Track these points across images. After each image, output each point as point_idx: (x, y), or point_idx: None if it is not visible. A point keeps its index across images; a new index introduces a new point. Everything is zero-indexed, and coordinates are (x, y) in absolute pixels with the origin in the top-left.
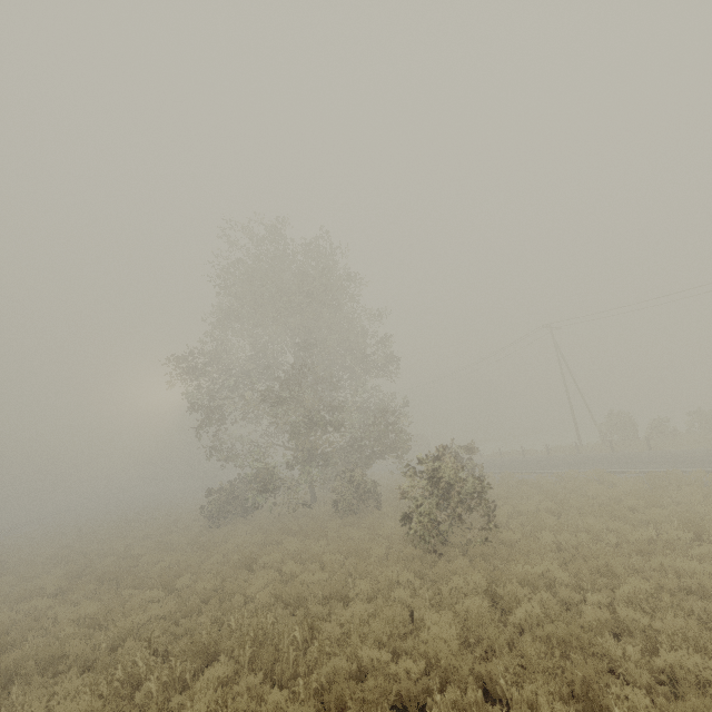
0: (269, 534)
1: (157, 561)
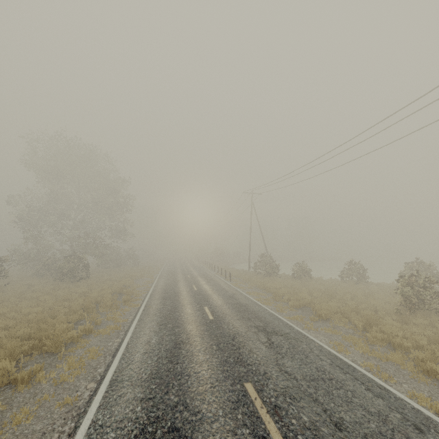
0: None
1: None
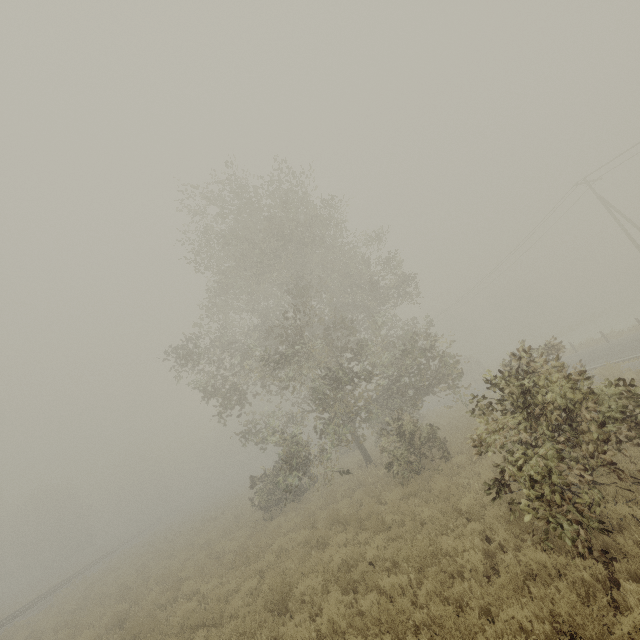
0: (314, 530)
1: (195, 591)
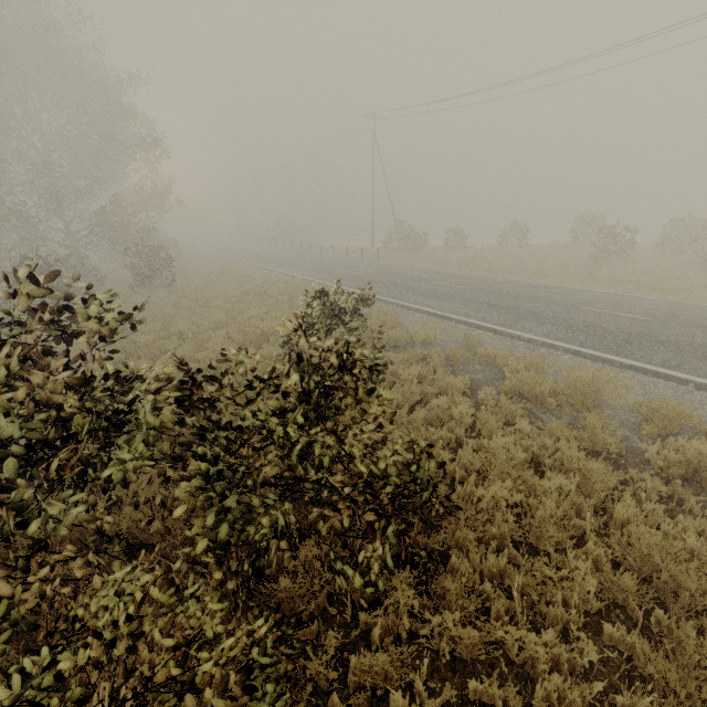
0: None
1: None
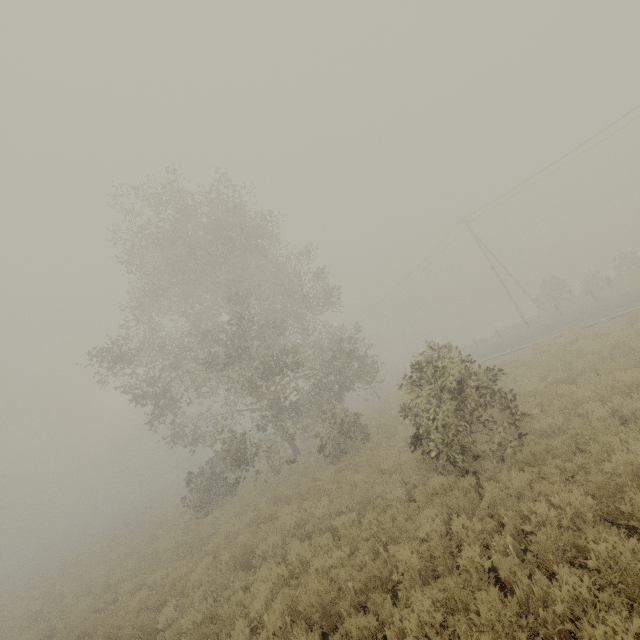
0: (260, 510)
1: (138, 586)
